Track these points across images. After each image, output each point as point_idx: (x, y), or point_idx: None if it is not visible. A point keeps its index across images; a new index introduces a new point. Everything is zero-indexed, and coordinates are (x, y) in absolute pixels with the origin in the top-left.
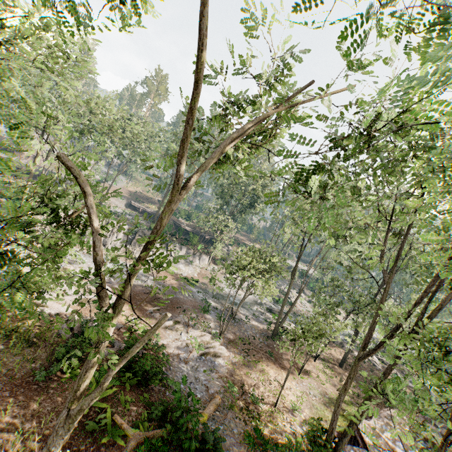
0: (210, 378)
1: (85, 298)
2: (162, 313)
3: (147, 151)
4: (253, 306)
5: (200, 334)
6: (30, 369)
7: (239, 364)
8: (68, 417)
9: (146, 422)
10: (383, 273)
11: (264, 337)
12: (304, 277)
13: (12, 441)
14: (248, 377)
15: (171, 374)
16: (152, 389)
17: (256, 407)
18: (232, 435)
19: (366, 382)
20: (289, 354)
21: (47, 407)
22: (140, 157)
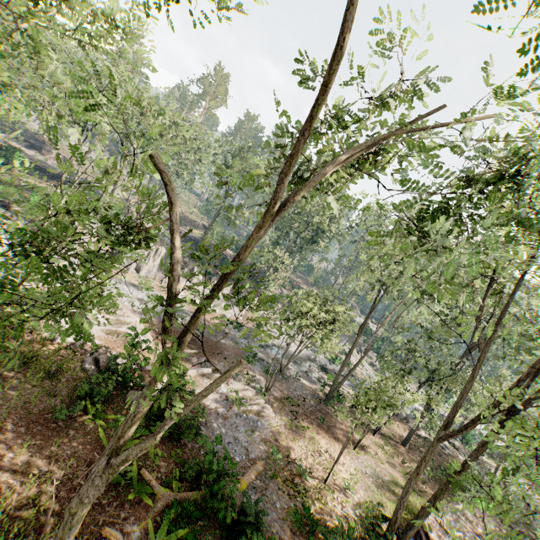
0: (252, 441)
1: (113, 330)
2: (199, 357)
3: (197, 164)
4: (305, 362)
5: (242, 387)
6: (49, 404)
7: (285, 428)
8: (107, 466)
9: (178, 482)
10: (482, 340)
11: (316, 400)
12: (367, 334)
13: (26, 484)
14: (296, 444)
15: (207, 430)
16: (185, 445)
17: (303, 481)
18: (273, 509)
19: (432, 467)
20: (345, 423)
21: (67, 450)
22: (188, 171)
